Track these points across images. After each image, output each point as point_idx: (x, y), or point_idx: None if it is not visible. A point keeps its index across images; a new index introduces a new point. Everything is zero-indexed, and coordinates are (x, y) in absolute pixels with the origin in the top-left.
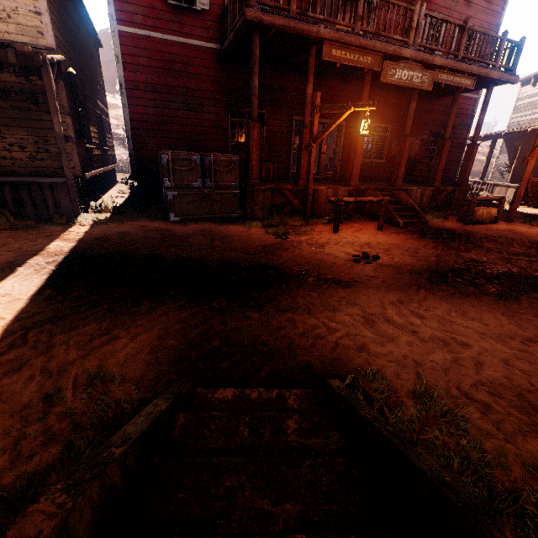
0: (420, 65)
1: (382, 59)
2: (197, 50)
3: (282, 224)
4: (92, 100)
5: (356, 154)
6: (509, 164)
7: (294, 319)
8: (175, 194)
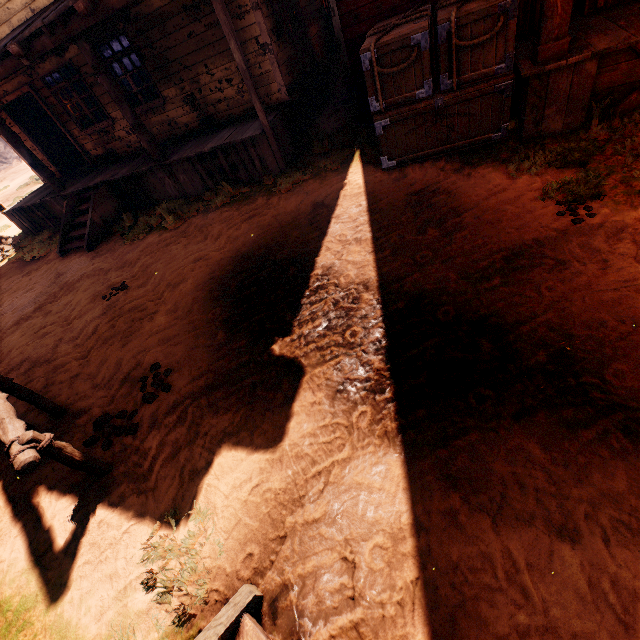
0: None
1: None
2: None
3: (608, 147)
4: None
5: None
6: None
7: (456, 518)
8: (385, 124)
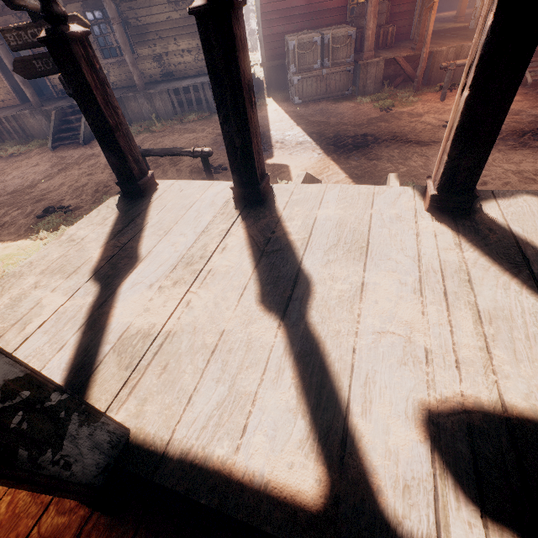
0: None
1: None
2: None
3: (391, 96)
4: None
5: None
6: None
7: (377, 164)
8: (299, 78)
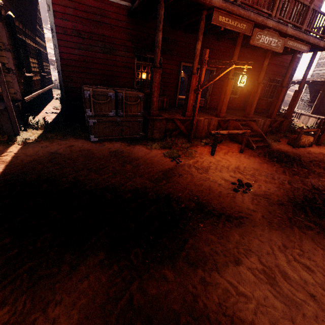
0: (277, 34)
1: (253, 26)
2: (113, 5)
3: (173, 144)
4: (32, 37)
5: (226, 95)
6: (310, 100)
7: (206, 280)
8: (95, 121)
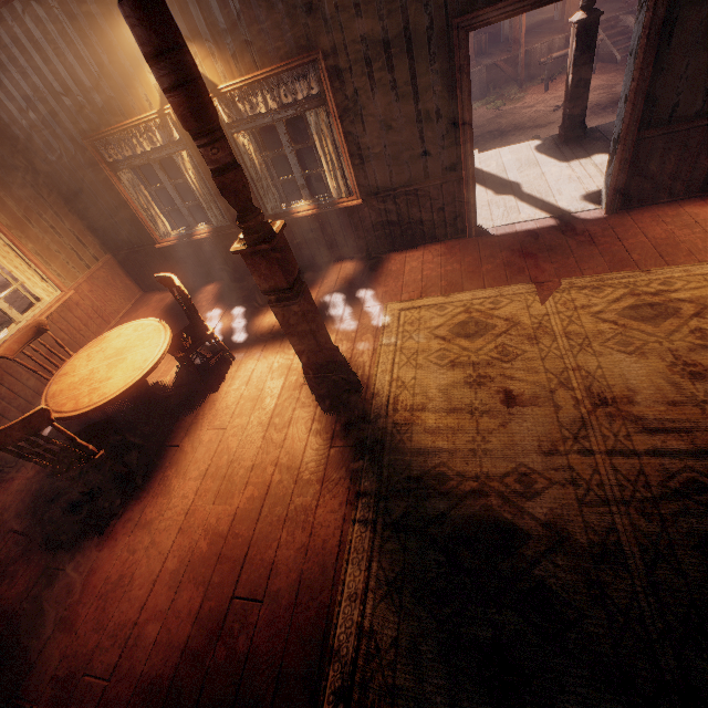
0: None
1: None
2: None
3: (499, 98)
4: None
5: None
6: None
7: None
8: None
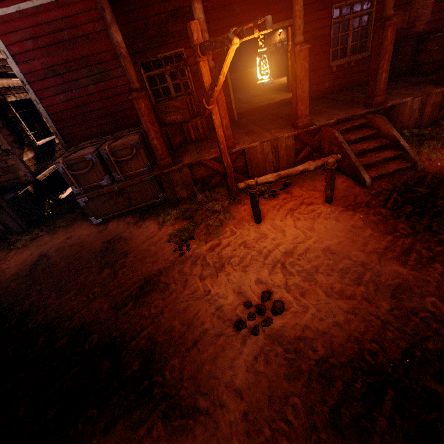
0: None
1: None
2: (76, 1)
3: (205, 206)
4: None
5: (298, 81)
6: None
7: None
8: (85, 200)
